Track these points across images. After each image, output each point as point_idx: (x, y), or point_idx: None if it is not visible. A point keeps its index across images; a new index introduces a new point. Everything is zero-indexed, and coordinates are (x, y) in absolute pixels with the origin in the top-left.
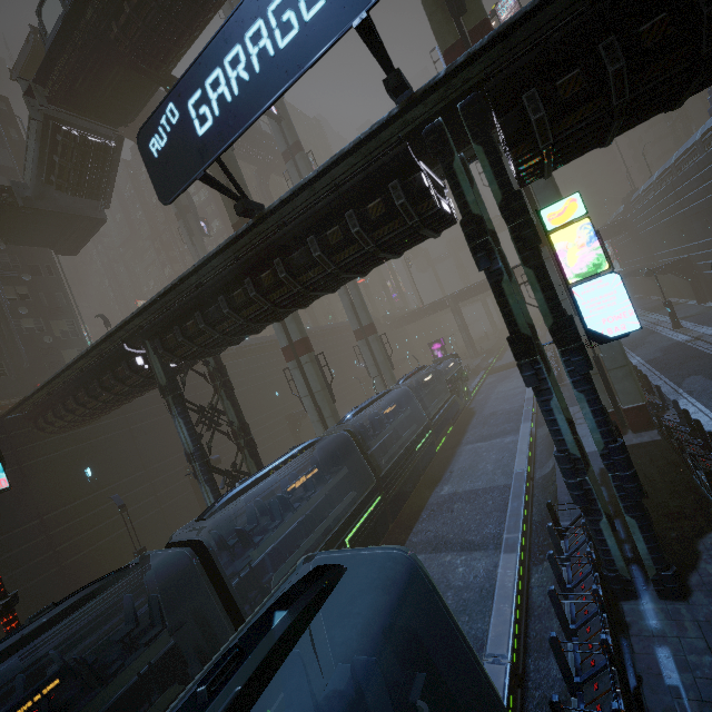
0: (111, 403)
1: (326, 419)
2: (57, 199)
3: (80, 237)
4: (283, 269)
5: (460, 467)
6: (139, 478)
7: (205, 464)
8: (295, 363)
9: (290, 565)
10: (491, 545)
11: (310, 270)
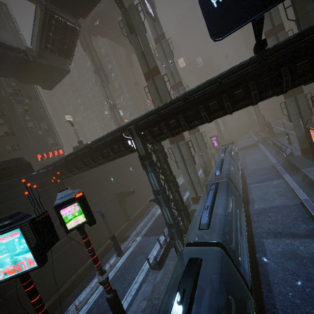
0: (101, 164)
1: (190, 172)
2: (48, 58)
3: (56, 80)
4: (255, 88)
5: (256, 195)
6: (98, 200)
7: (165, 196)
8: (175, 145)
9: (240, 250)
10: (311, 235)
11: (271, 89)
